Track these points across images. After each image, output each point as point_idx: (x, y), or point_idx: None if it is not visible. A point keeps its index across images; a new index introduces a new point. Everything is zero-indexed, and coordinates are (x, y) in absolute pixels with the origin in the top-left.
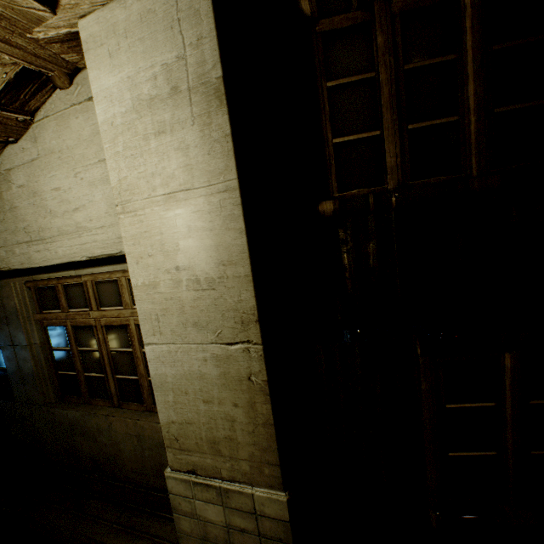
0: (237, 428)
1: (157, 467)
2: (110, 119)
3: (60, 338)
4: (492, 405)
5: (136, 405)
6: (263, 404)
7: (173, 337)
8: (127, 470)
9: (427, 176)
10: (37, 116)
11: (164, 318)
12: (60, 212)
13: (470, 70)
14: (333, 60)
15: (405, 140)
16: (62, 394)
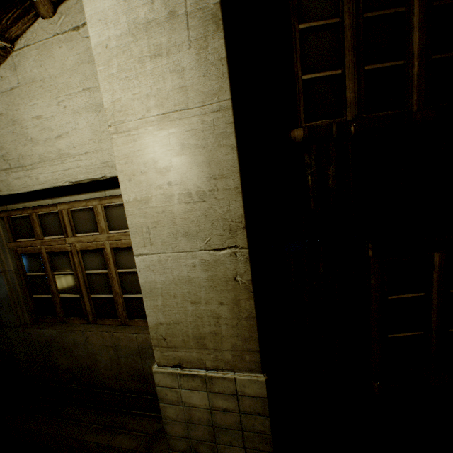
0: (222, 324)
1: (132, 372)
2: (105, 42)
3: (35, 264)
4: (422, 294)
5: (111, 321)
6: (247, 300)
7: (164, 247)
8: (103, 378)
9: (377, 110)
10: (17, 45)
11: (155, 230)
12: (42, 140)
13: (416, 21)
14: (305, 5)
15: (361, 79)
16: (37, 316)
